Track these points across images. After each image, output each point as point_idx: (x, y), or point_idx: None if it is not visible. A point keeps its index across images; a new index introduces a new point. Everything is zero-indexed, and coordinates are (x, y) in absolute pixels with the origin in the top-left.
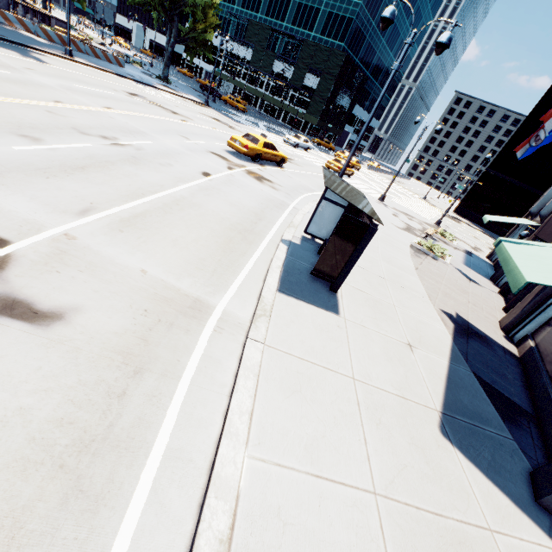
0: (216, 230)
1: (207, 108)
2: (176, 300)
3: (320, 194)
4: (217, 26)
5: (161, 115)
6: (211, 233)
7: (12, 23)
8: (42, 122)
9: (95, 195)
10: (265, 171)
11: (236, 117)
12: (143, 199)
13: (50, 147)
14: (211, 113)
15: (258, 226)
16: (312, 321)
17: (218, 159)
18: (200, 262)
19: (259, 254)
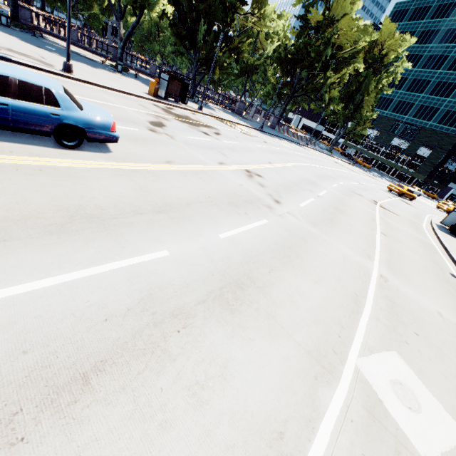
0: (409, 213)
1: (355, 167)
2: (413, 221)
3: (438, 217)
4: (369, 127)
5: (352, 172)
6: (408, 213)
7: (284, 132)
8: (342, 175)
9: (376, 197)
10: (406, 201)
11: (369, 172)
12: (385, 200)
13: (354, 183)
14: (360, 170)
15: (419, 216)
16: (451, 237)
17: (387, 193)
18: (411, 217)
19: (425, 222)
